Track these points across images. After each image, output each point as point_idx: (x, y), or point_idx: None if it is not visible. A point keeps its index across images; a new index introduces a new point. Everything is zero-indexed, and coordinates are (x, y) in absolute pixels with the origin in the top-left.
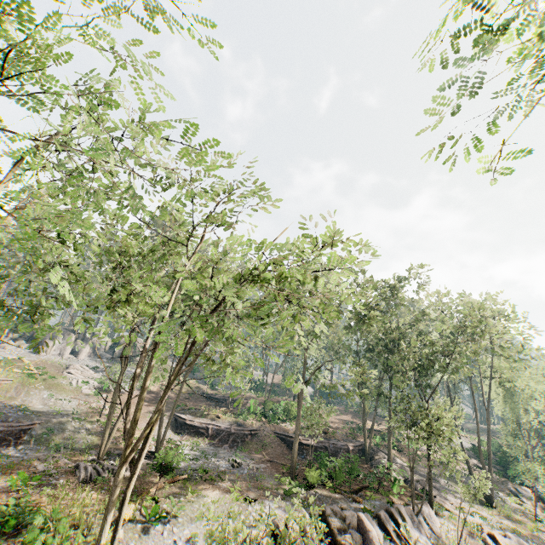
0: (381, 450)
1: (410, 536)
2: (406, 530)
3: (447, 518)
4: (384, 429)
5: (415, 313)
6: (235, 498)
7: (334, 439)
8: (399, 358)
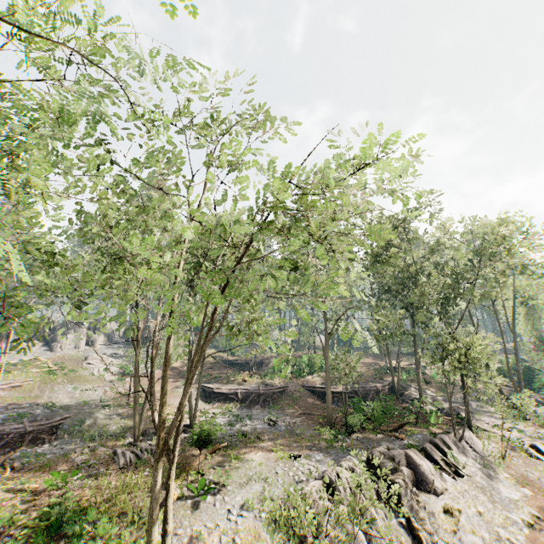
0: (409, 385)
1: (458, 463)
2: (453, 457)
3: (486, 437)
4: (407, 365)
5: (432, 245)
6: (279, 457)
7: (362, 383)
8: (422, 293)
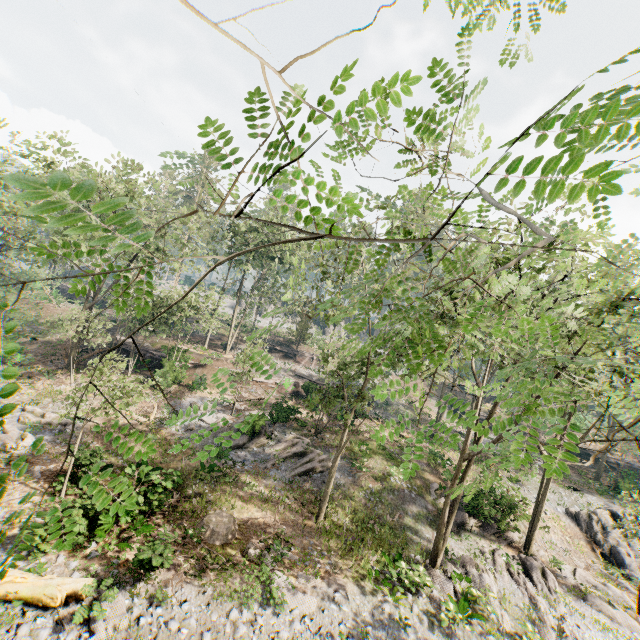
0: None
1: None
2: None
3: None
4: None
5: None
6: (558, 484)
7: (625, 459)
8: None
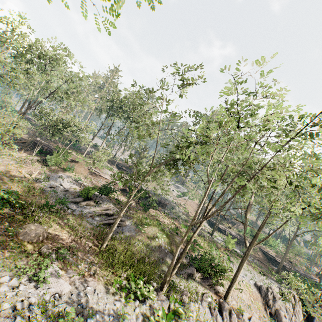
0: None
1: None
2: None
3: None
4: None
5: None
6: (254, 269)
7: (296, 268)
8: None
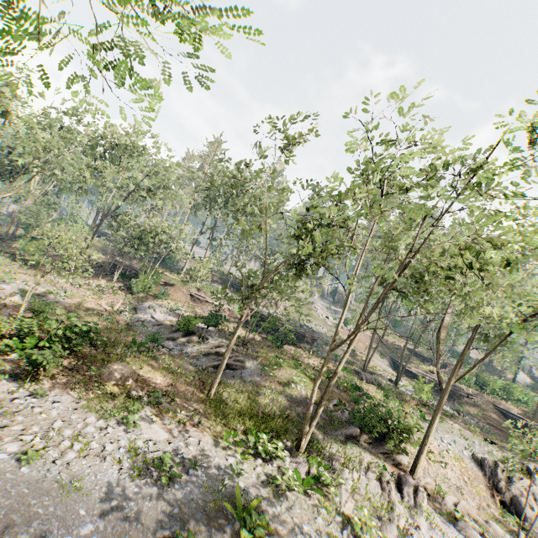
0: None
1: None
2: None
3: None
4: None
5: None
6: (474, 435)
7: None
8: None
